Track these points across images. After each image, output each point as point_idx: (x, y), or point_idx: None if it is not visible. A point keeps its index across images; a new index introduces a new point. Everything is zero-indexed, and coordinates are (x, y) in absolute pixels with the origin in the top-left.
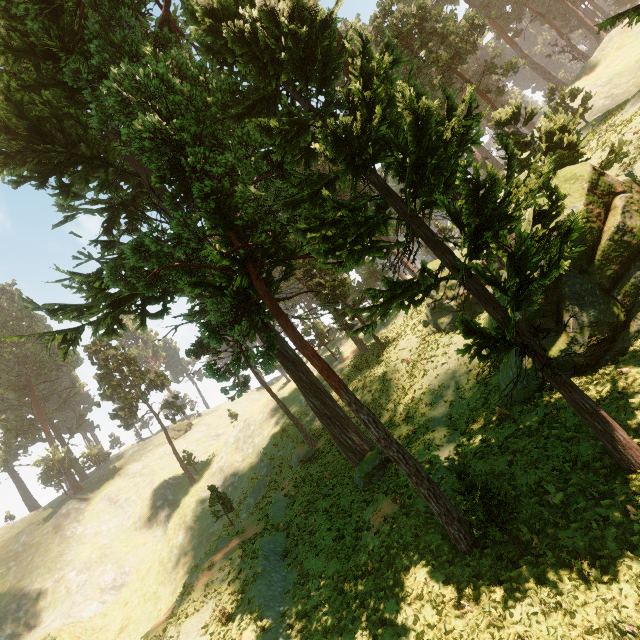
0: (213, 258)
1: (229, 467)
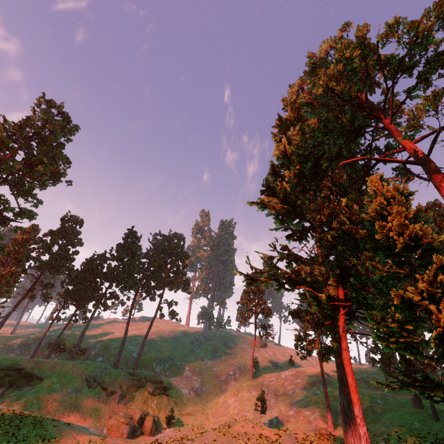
0: (324, 297)
1: (273, 390)
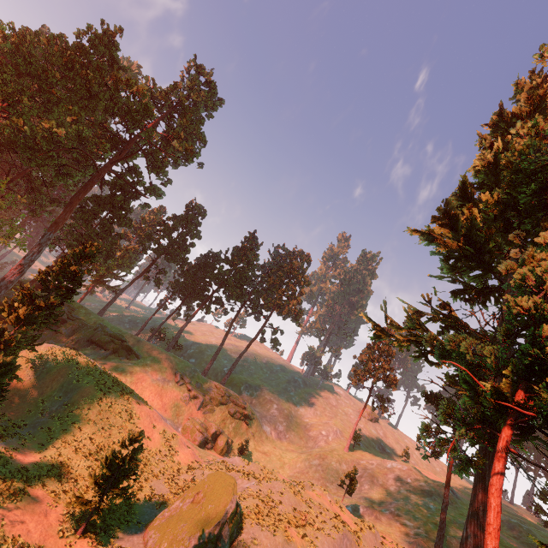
0: (488, 390)
1: (370, 474)
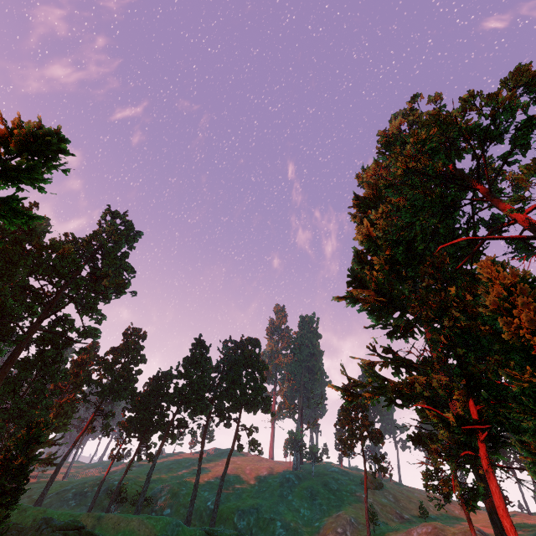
0: (452, 419)
1: None
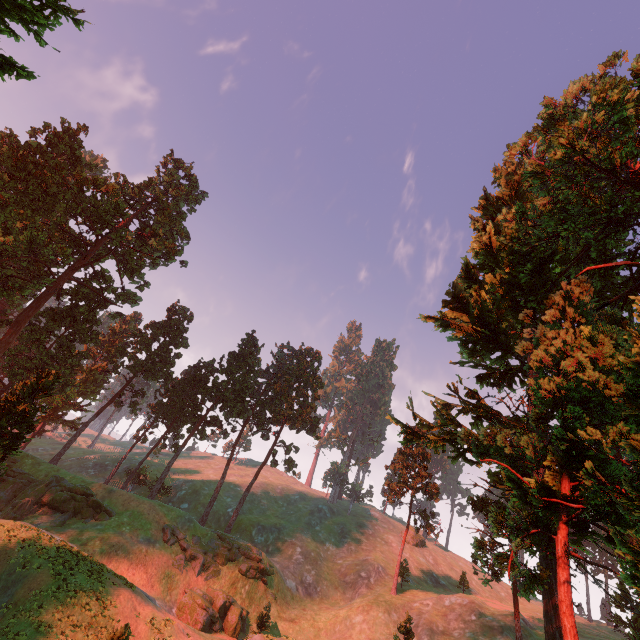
0: (534, 486)
1: (427, 620)
